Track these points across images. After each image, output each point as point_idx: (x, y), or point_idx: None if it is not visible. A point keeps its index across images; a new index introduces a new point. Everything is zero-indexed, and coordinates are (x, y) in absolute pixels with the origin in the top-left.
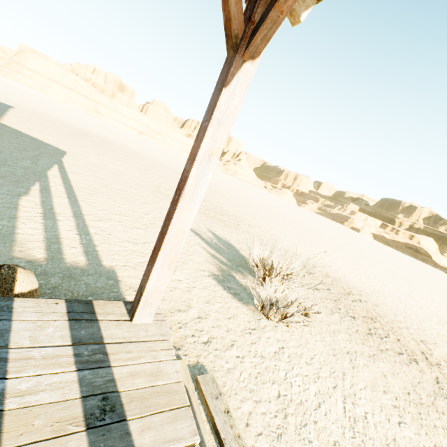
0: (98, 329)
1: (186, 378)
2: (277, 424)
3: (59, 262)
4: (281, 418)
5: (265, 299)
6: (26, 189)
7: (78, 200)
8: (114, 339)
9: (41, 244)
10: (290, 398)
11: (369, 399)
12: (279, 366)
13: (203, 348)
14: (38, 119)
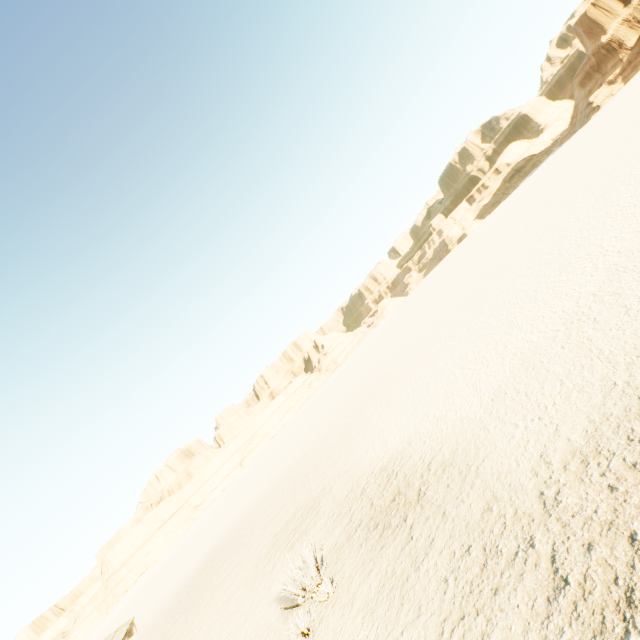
0: None
1: None
2: None
3: None
4: None
5: (299, 630)
6: None
7: None
8: None
9: None
10: None
11: (348, 634)
12: None
13: None
14: (160, 630)
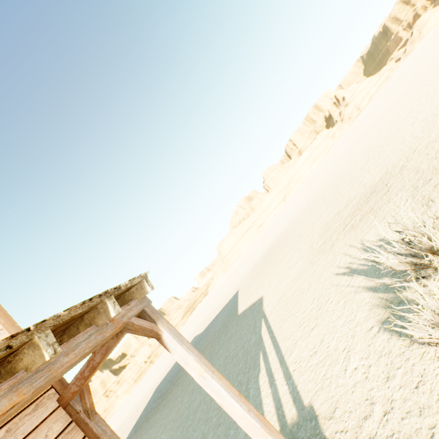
0: None
1: None
2: None
3: (285, 428)
4: None
5: (436, 317)
6: (258, 366)
7: (278, 343)
8: None
9: (275, 417)
10: None
11: None
12: None
13: None
14: (247, 282)
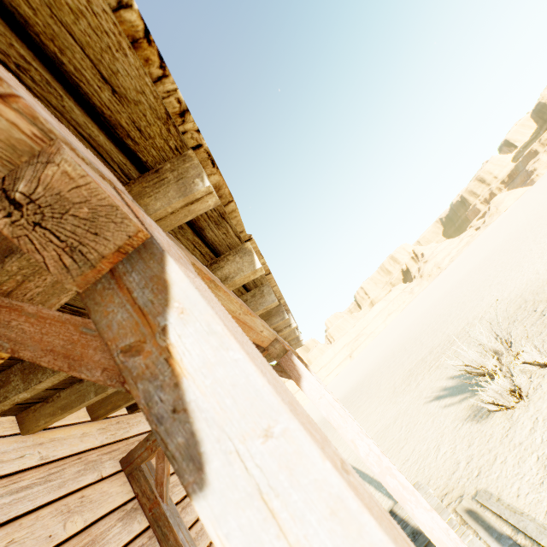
0: (399, 516)
1: (470, 505)
2: (539, 478)
3: None
4: (541, 471)
5: (498, 395)
6: None
7: (364, 472)
8: (407, 513)
9: None
10: (546, 452)
11: None
12: (535, 436)
13: (477, 480)
14: None
